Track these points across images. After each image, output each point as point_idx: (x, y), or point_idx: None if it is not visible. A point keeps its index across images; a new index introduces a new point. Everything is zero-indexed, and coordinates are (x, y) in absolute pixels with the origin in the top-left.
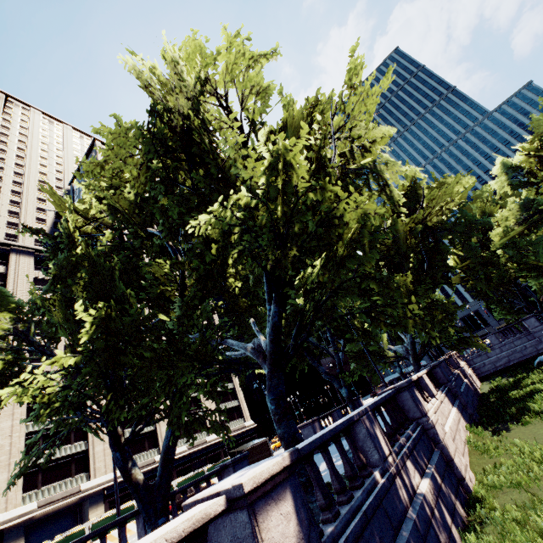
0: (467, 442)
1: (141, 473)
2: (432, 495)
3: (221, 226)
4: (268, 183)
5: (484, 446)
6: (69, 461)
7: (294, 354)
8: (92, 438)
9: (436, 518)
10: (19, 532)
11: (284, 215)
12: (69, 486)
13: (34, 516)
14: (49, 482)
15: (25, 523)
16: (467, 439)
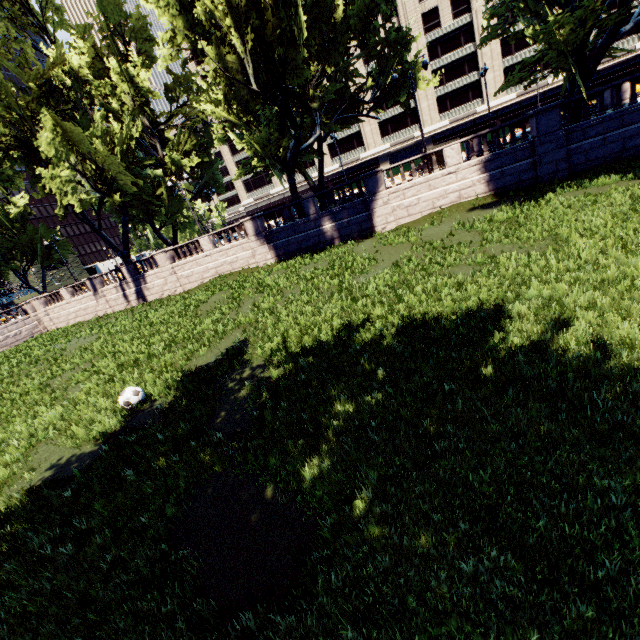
0: (440, 208)
1: (312, 184)
2: (330, 229)
3: (224, 141)
4: (220, 117)
5: (443, 214)
6: (405, 117)
7: (286, 171)
8: (417, 97)
9: (325, 235)
10: (385, 159)
11: (238, 122)
12: (408, 134)
13: (390, 151)
14: (395, 131)
15: (387, 154)
16: (450, 205)
